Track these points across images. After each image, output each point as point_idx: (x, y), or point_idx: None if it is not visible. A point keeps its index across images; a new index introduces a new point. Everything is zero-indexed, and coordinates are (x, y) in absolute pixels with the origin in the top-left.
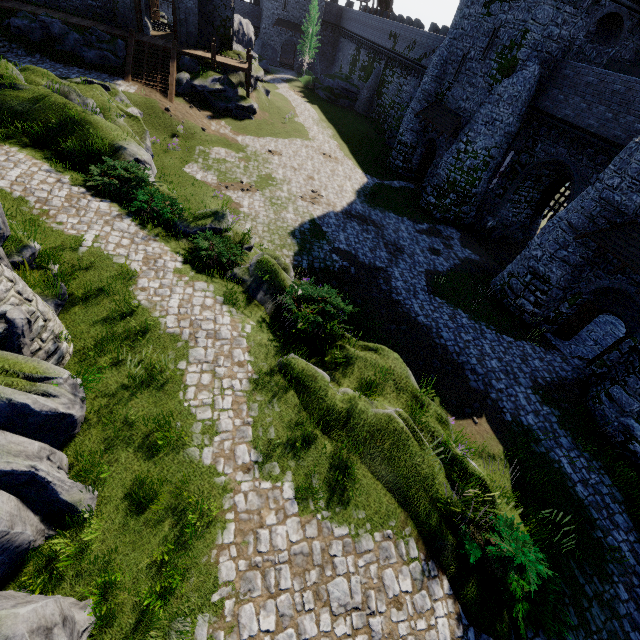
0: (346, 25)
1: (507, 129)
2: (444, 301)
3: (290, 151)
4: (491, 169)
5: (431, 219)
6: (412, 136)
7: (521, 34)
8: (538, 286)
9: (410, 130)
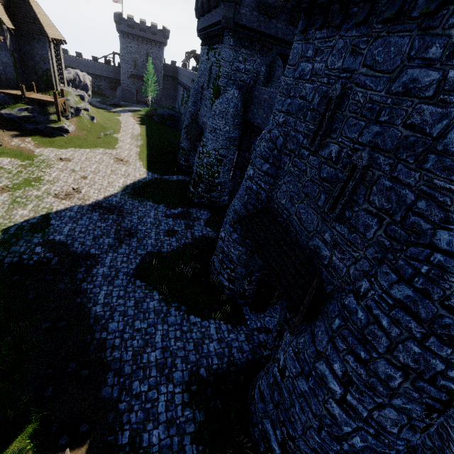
0: (178, 77)
1: (227, 135)
2: (144, 283)
3: (83, 157)
4: (226, 164)
5: (188, 204)
6: (187, 143)
7: (218, 69)
8: (227, 264)
9: (185, 139)
